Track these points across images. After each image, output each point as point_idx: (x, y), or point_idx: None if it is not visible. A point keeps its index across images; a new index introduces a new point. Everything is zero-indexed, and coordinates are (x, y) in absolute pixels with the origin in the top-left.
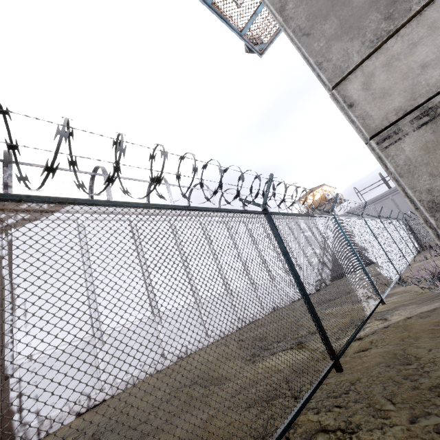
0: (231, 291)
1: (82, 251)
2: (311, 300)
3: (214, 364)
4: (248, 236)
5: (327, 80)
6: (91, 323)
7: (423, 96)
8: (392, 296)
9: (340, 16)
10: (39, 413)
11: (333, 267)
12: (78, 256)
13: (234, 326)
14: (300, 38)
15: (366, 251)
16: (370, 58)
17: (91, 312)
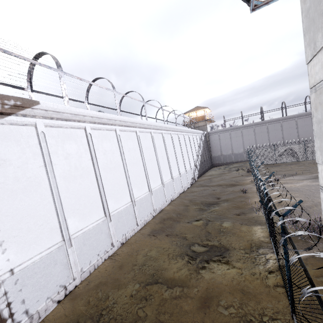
0: (151, 190)
1: (46, 162)
2: (195, 198)
3: (163, 262)
4: (163, 146)
5: None
6: (60, 230)
7: None
8: (263, 224)
9: None
10: (28, 311)
11: (200, 169)
12: (41, 167)
13: (152, 216)
14: None
15: (216, 158)
16: None
17: (60, 221)
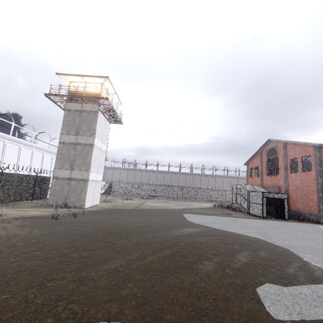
0: None
1: None
2: None
3: None
4: (41, 160)
5: (54, 167)
6: None
7: (58, 177)
8: None
9: (60, 161)
10: None
11: None
12: None
13: None
14: (56, 158)
15: None
16: (59, 169)
17: None
